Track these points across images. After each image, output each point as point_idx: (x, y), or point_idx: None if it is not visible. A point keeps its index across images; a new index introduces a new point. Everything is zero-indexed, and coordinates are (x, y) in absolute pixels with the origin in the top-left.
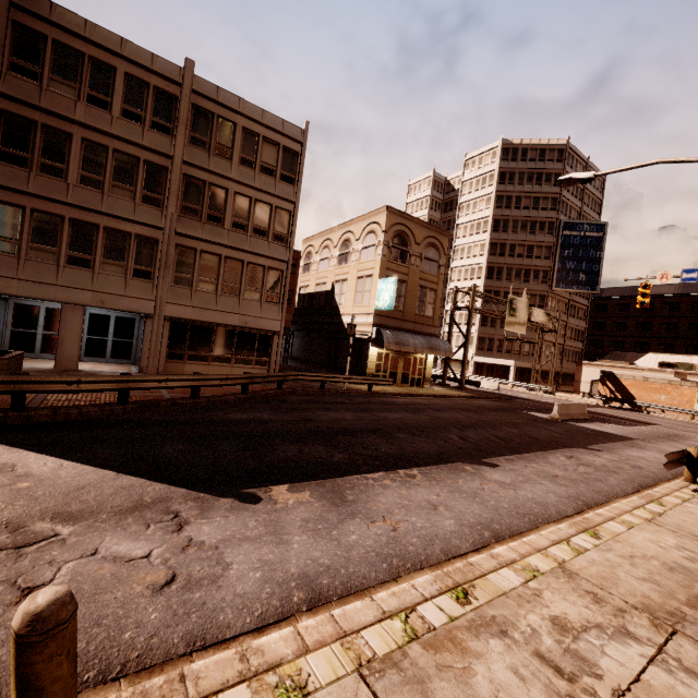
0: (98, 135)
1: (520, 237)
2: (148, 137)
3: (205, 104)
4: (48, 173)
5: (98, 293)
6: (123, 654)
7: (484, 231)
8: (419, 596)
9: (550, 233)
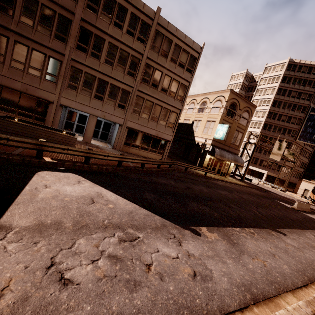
0: (115, 41)
1: (286, 111)
2: (135, 44)
3: (161, 30)
4: (93, 56)
5: (103, 112)
6: (201, 311)
7: (267, 105)
8: (305, 313)
9: (302, 112)
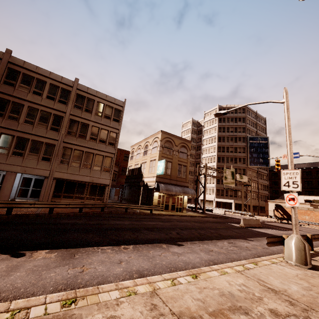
0: (35, 105)
1: (230, 143)
2: (56, 105)
3: (82, 93)
4: (11, 119)
5: (24, 167)
6: None
7: (214, 142)
8: (42, 302)
9: (243, 142)
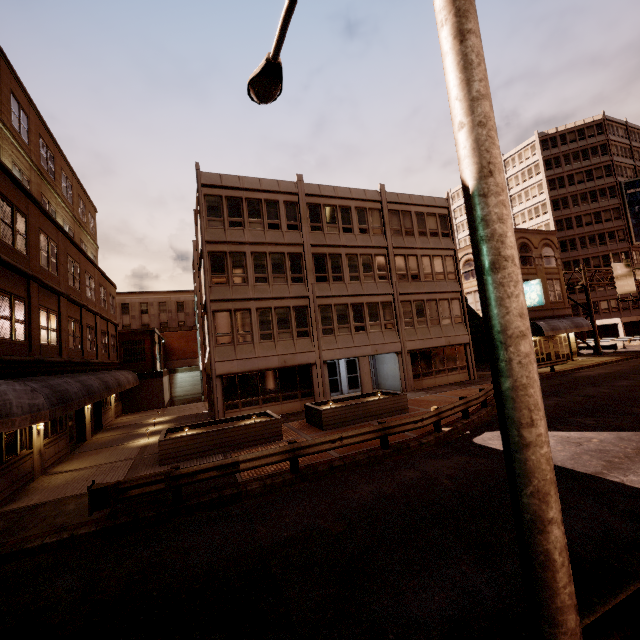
0: (351, 249)
1: (583, 208)
2: (373, 240)
3: (393, 207)
4: (336, 281)
5: (373, 346)
6: None
7: (544, 213)
8: None
9: (613, 197)
